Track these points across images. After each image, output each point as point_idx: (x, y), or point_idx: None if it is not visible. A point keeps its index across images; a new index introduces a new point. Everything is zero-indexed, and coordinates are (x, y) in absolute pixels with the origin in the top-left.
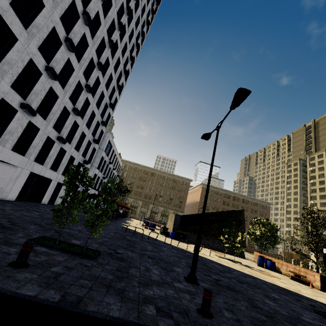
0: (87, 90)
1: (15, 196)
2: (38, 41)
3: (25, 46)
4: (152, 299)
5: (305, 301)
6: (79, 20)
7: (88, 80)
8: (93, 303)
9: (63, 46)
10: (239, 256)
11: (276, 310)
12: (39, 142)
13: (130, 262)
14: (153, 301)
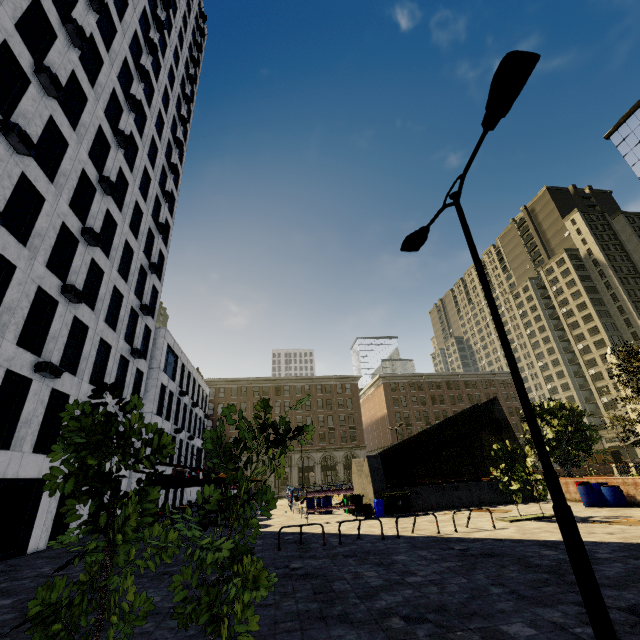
0: (89, 241)
1: None
2: None
3: None
4: None
5: None
6: (31, 87)
7: (86, 221)
8: None
9: None
10: (530, 501)
11: None
12: None
13: None
14: None
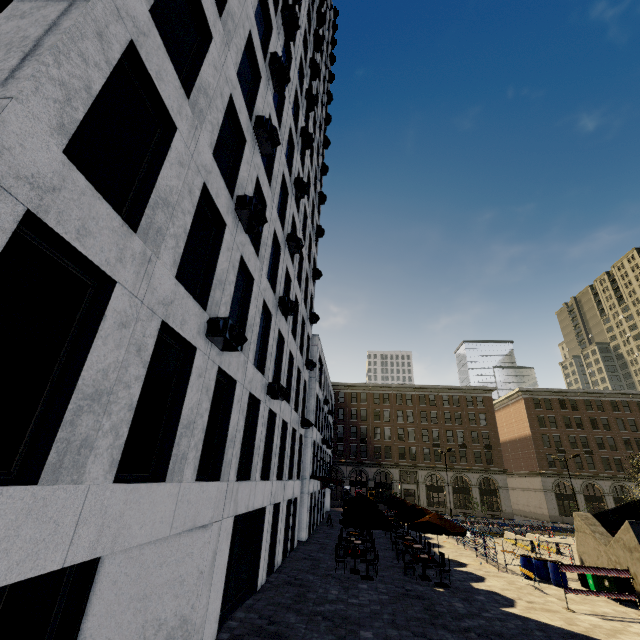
0: (292, 247)
1: (215, 621)
2: (211, 132)
3: (190, 147)
4: None
5: None
6: (260, 83)
7: (283, 226)
8: None
9: (247, 146)
10: None
11: None
12: (239, 419)
13: None
14: None
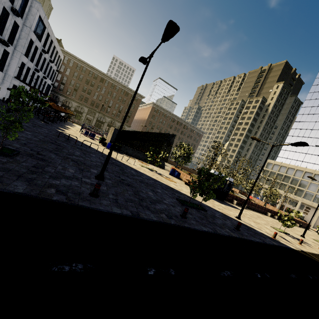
0: None
1: None
2: None
3: None
4: (56, 186)
5: (177, 194)
6: None
7: None
8: (2, 184)
9: None
10: (160, 167)
11: (150, 197)
12: None
13: (49, 162)
14: (56, 187)
